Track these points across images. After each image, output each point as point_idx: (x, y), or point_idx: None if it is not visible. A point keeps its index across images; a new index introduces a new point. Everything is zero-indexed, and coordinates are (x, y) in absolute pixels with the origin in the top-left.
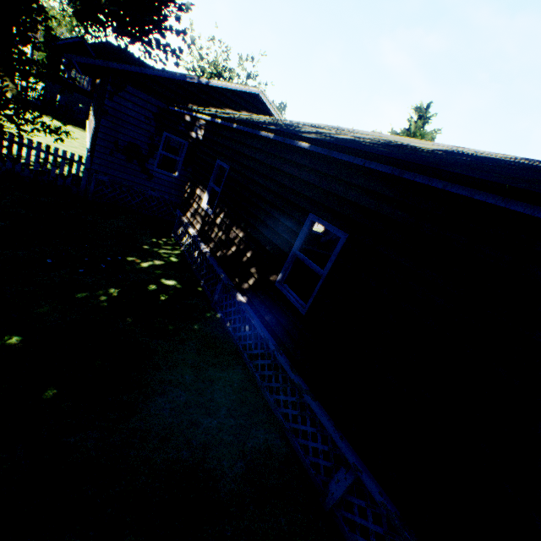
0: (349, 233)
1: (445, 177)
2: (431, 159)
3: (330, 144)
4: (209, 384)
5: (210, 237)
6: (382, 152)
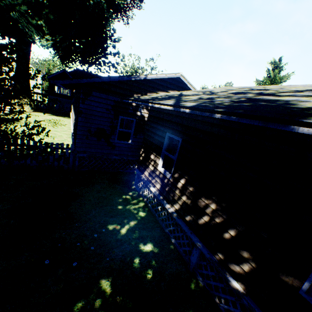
0: None
1: None
2: None
3: None
4: None
5: (173, 198)
6: None
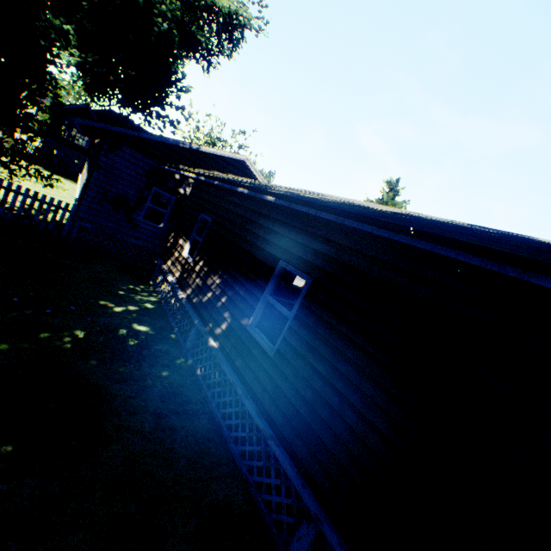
0: (313, 278)
1: (372, 223)
2: (371, 213)
3: (290, 197)
4: (170, 432)
5: (189, 283)
6: (330, 205)
